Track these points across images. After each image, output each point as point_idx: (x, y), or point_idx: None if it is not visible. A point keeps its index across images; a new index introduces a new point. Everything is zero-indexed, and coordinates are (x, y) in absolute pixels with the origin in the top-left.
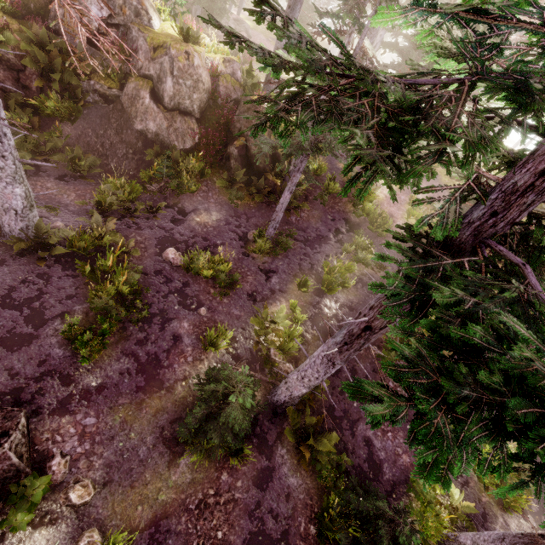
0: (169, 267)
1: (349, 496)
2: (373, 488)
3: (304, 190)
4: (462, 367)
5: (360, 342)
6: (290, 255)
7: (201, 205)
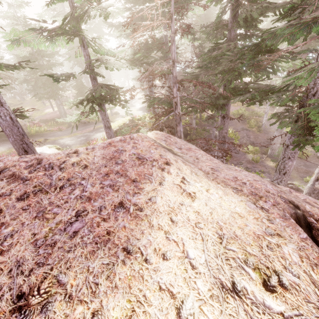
0: None
1: None
2: None
3: None
4: None
5: None
6: None
7: None
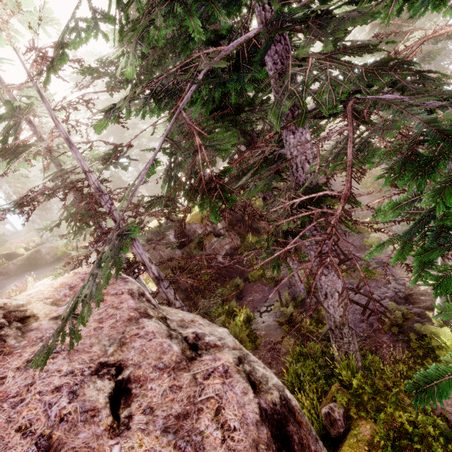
0: None
1: None
2: None
3: None
4: None
5: None
6: None
7: None
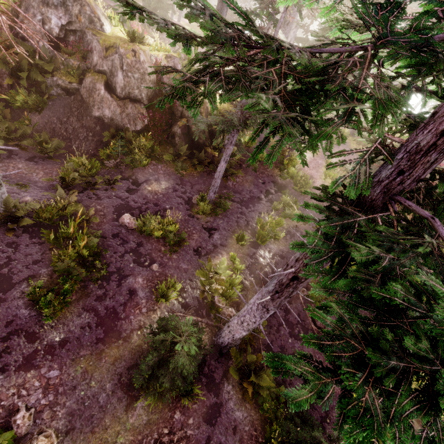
0: (125, 230)
1: (288, 427)
2: (309, 416)
3: (238, 159)
4: (387, 334)
5: (289, 290)
6: (229, 214)
7: (152, 176)
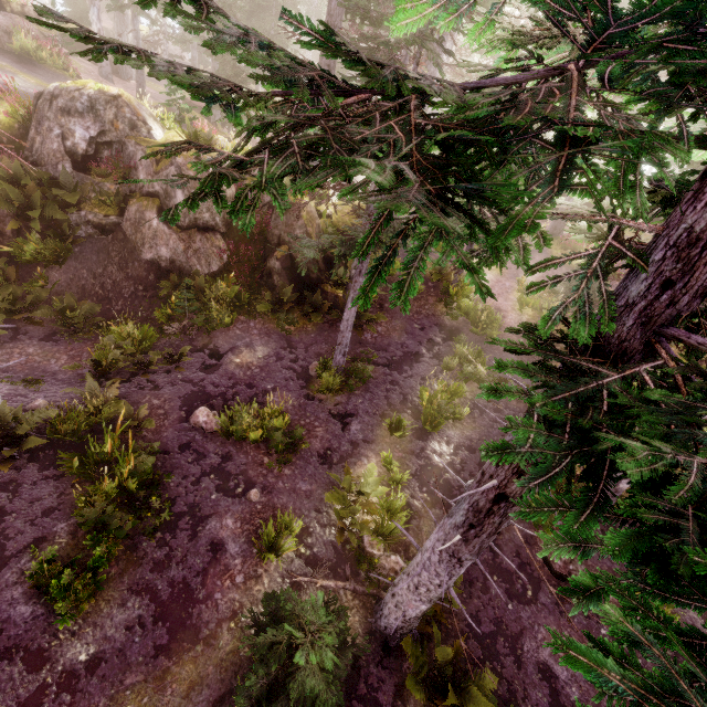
0: (201, 436)
1: None
2: None
3: (376, 297)
4: None
5: (494, 521)
6: (372, 386)
7: (241, 341)
